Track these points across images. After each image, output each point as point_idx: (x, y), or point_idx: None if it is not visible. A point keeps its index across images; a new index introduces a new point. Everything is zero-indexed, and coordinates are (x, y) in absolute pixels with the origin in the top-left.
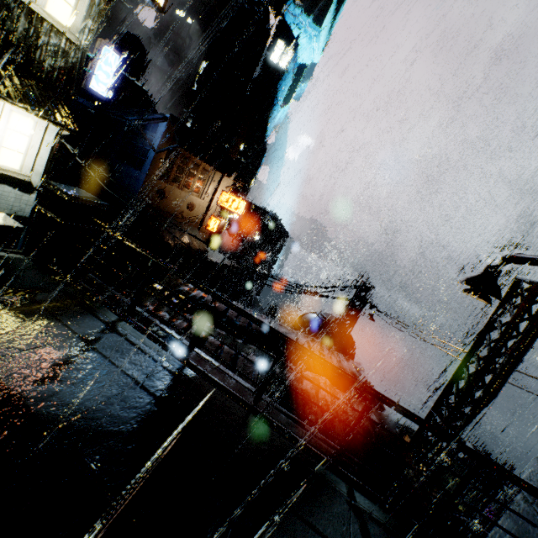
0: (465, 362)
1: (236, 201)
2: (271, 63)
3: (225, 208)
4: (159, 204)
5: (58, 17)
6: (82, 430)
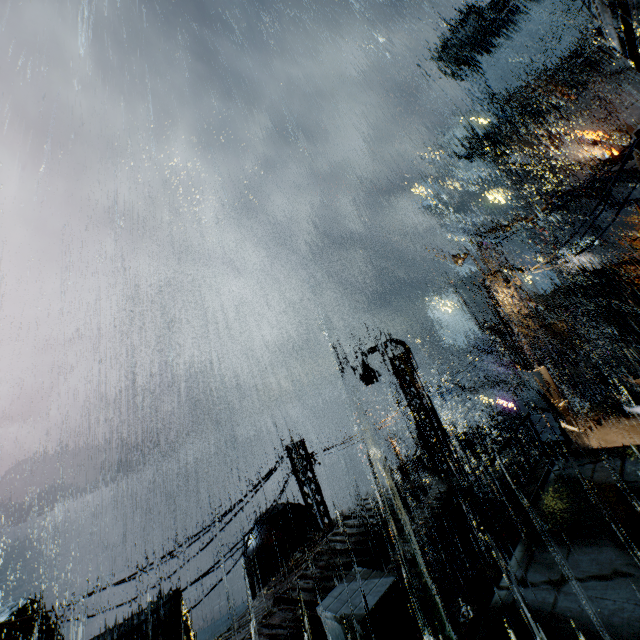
0: (415, 415)
1: None
2: None
3: None
4: None
5: None
6: (635, 542)
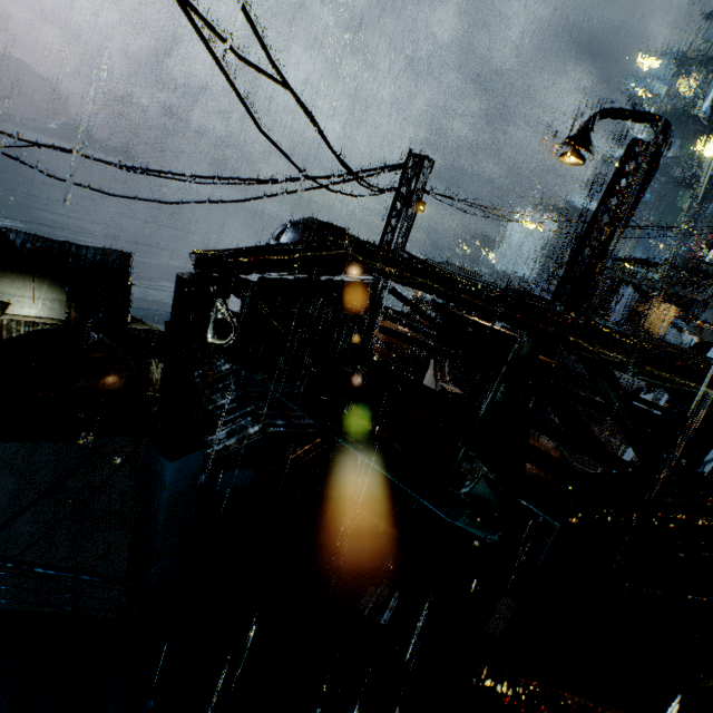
0: (591, 230)
1: None
2: None
3: None
4: None
5: None
6: None
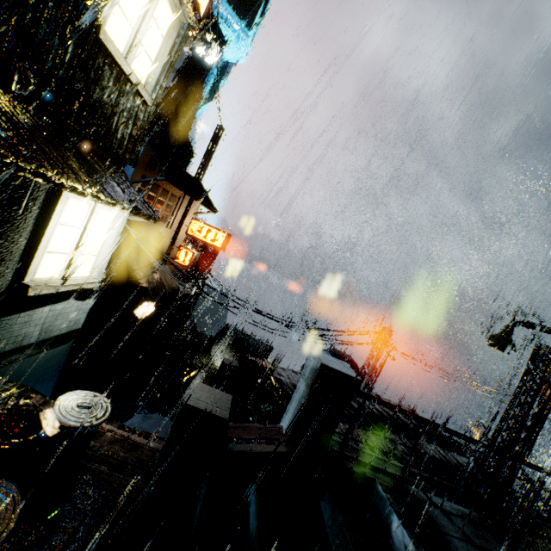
0: (512, 405)
1: (212, 231)
2: (197, 56)
3: (199, 238)
4: (127, 241)
5: (138, 75)
6: None
